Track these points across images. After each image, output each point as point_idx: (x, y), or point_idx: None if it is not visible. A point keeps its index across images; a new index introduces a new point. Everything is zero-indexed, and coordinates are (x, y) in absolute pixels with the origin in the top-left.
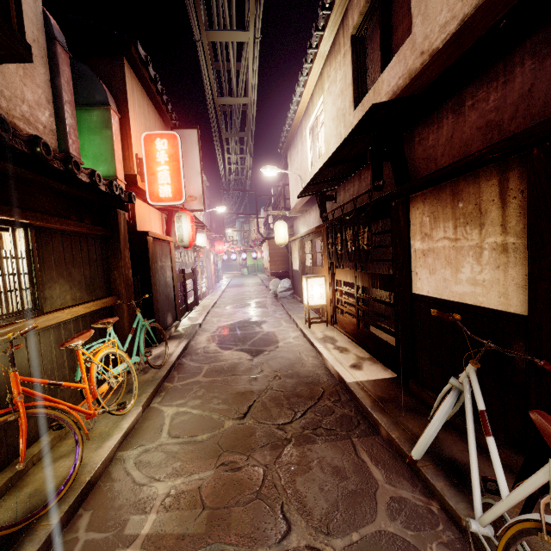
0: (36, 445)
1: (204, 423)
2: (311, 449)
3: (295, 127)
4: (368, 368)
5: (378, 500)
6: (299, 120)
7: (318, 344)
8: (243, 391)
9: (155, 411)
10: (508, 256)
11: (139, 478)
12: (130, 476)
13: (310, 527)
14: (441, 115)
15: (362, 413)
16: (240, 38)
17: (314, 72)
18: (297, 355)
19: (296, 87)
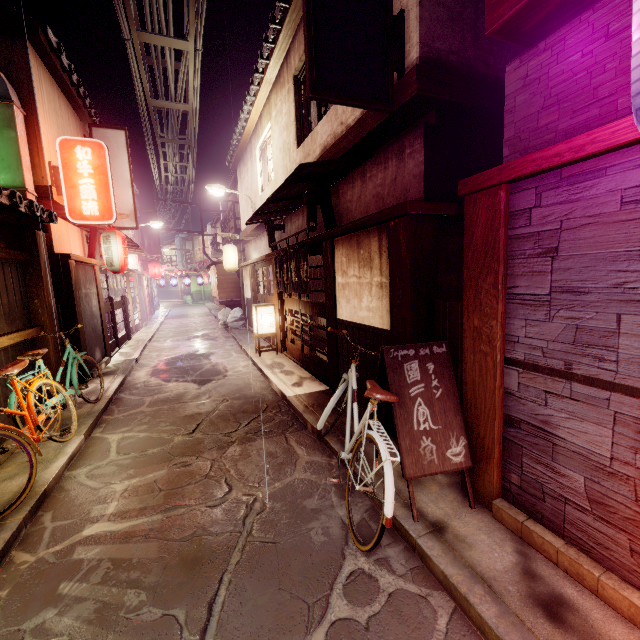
0: None
1: (153, 441)
2: (252, 445)
3: (245, 143)
4: (307, 385)
5: (297, 465)
6: (248, 137)
7: (267, 370)
8: (191, 414)
9: (98, 439)
10: (383, 291)
11: (94, 485)
12: (85, 485)
13: (246, 486)
14: (354, 178)
15: (297, 418)
16: (179, 46)
17: (262, 95)
18: (246, 381)
19: (244, 104)
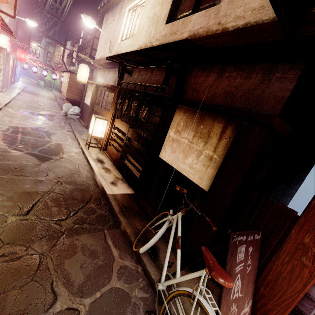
0: None
1: None
2: (78, 239)
3: None
4: (120, 186)
5: (113, 269)
6: None
7: (93, 163)
8: (28, 191)
9: None
10: (211, 163)
11: None
12: None
13: (71, 294)
14: (211, 69)
15: (112, 214)
16: None
17: None
18: (76, 167)
19: None
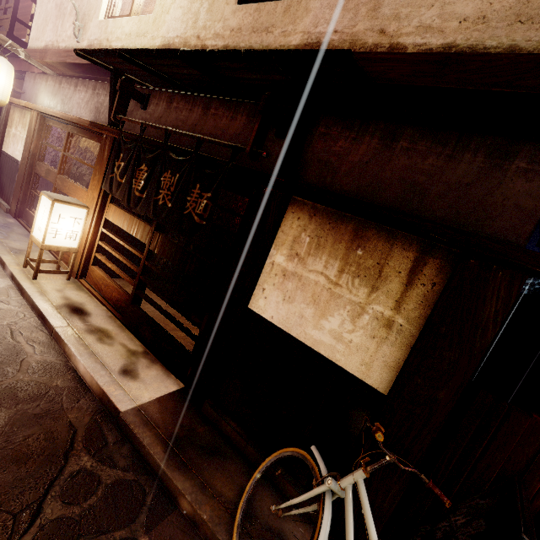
0: None
1: None
2: None
3: None
4: (147, 375)
5: None
6: None
7: (58, 321)
8: None
9: None
10: (389, 333)
11: None
12: None
13: None
14: (366, 128)
15: (147, 468)
16: None
17: None
18: (7, 342)
19: None
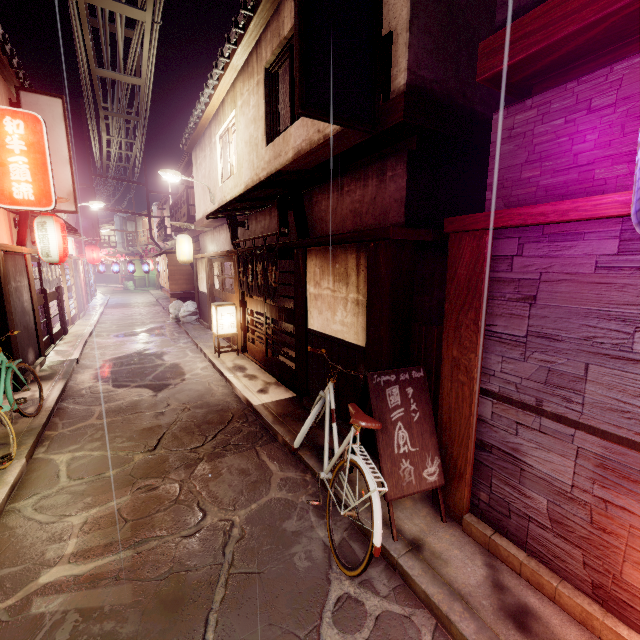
0: None
1: (110, 461)
2: (222, 462)
3: (203, 127)
4: (274, 392)
5: (272, 482)
6: (207, 122)
7: (229, 374)
8: (150, 426)
9: (42, 461)
10: (359, 308)
11: (45, 519)
12: (33, 520)
13: (221, 509)
14: (330, 189)
15: (266, 428)
16: (133, 14)
17: (226, 80)
18: (206, 386)
19: (205, 87)
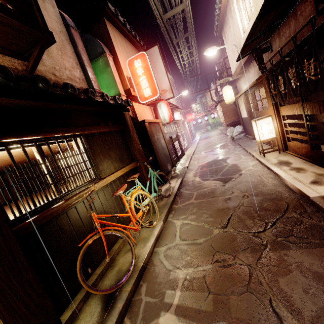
0: (116, 244)
1: (200, 231)
2: (287, 254)
3: (224, 8)
4: None
5: None
6: (226, 0)
7: (275, 168)
8: (222, 208)
9: (170, 223)
10: None
11: (167, 265)
12: (162, 264)
13: None
14: None
15: None
16: None
17: None
18: (258, 179)
19: None
